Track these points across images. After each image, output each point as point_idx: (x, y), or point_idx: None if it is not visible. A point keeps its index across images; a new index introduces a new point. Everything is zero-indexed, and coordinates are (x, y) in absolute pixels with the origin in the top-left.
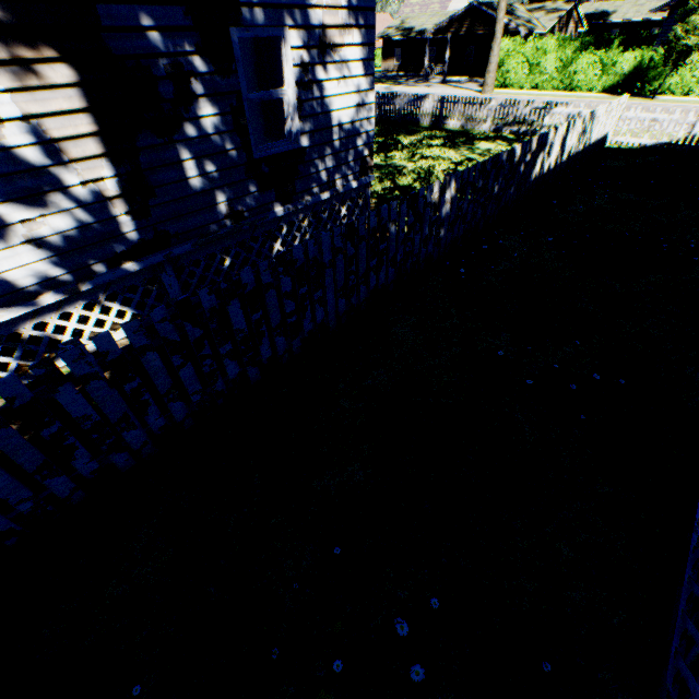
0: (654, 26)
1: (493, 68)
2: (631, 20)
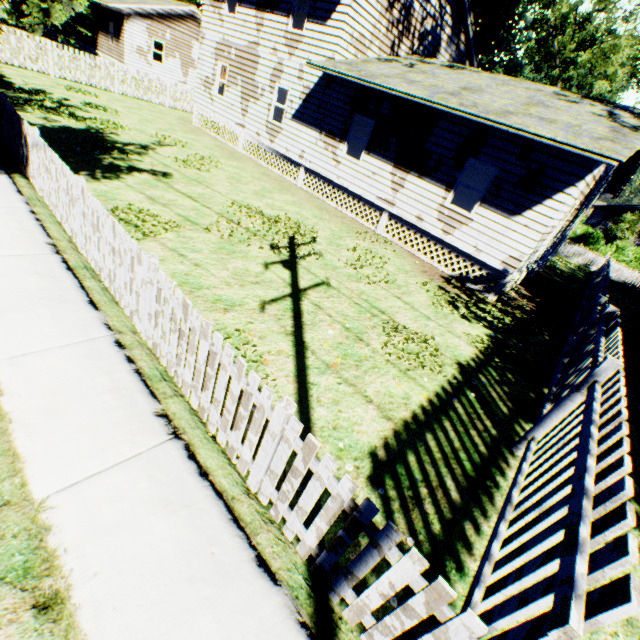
0: None
1: None
2: None
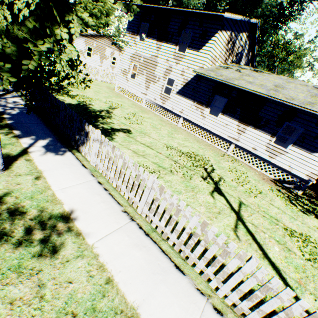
0: None
1: None
2: None
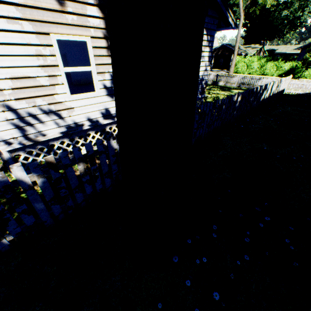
0: (294, 55)
1: (233, 66)
2: (284, 52)
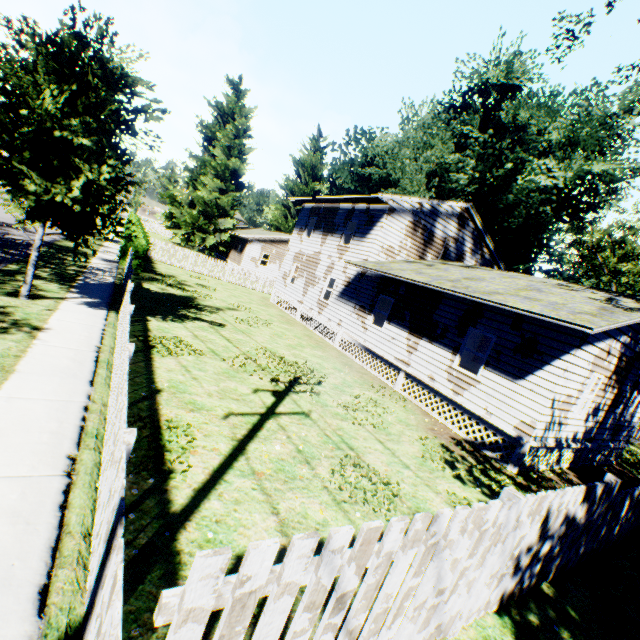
0: None
1: None
2: None
